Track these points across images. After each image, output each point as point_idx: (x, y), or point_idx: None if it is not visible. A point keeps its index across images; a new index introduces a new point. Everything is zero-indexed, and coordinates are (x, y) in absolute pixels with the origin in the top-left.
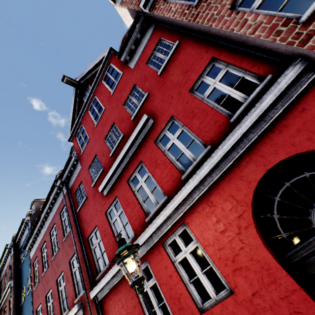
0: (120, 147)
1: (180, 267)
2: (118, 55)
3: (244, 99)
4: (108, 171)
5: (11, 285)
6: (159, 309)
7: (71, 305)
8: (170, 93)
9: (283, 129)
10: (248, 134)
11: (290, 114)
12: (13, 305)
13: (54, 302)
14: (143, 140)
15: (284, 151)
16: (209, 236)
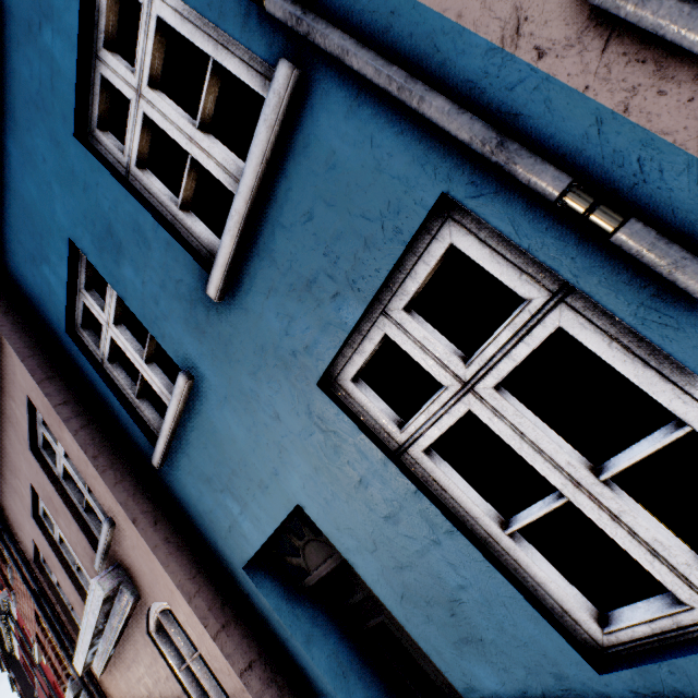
0: None
1: None
2: None
3: None
4: None
5: (12, 677)
6: None
7: None
8: None
9: None
10: None
11: None
12: (26, 697)
13: None
14: None
15: None
16: None
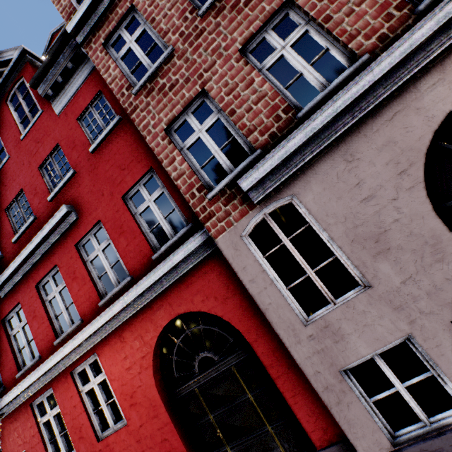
0: (30, 233)
1: (88, 396)
2: (32, 84)
3: (171, 235)
4: (9, 262)
5: None
6: (61, 437)
7: None
8: (101, 186)
9: (190, 285)
10: (163, 280)
11: (197, 272)
12: None
13: None
14: (62, 237)
15: (186, 306)
16: (117, 371)
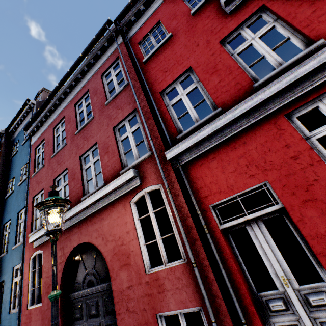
0: None
1: None
2: None
3: None
4: None
5: None
6: None
7: (109, 180)
8: None
9: None
10: None
11: None
12: None
13: (70, 183)
14: None
15: None
16: None
